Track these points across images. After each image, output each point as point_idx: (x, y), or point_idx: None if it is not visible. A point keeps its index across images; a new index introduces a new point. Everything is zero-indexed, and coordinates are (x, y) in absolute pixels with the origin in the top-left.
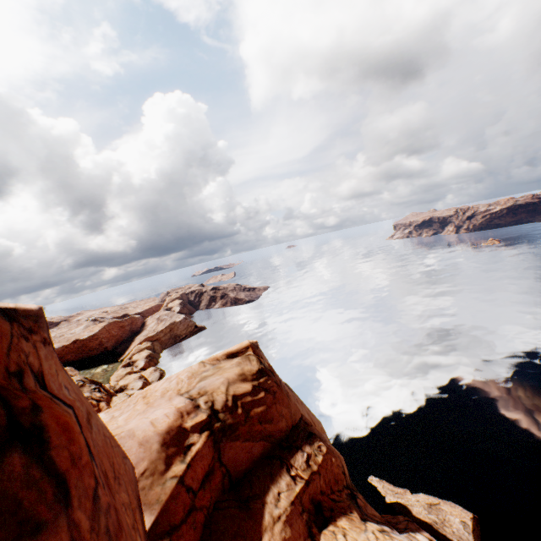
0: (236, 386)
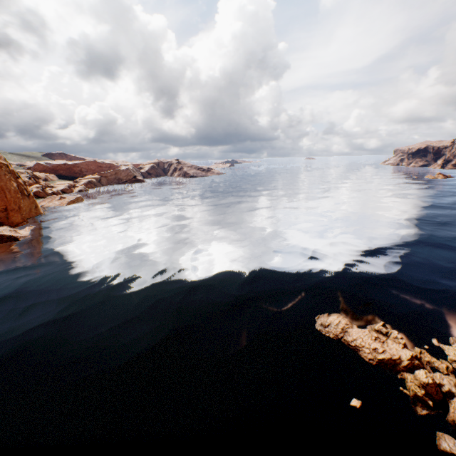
0: None
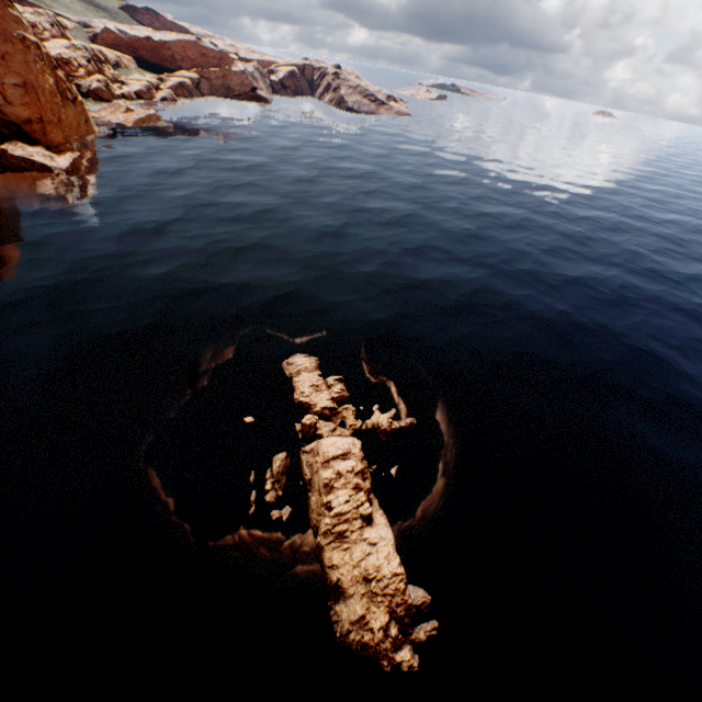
0: None
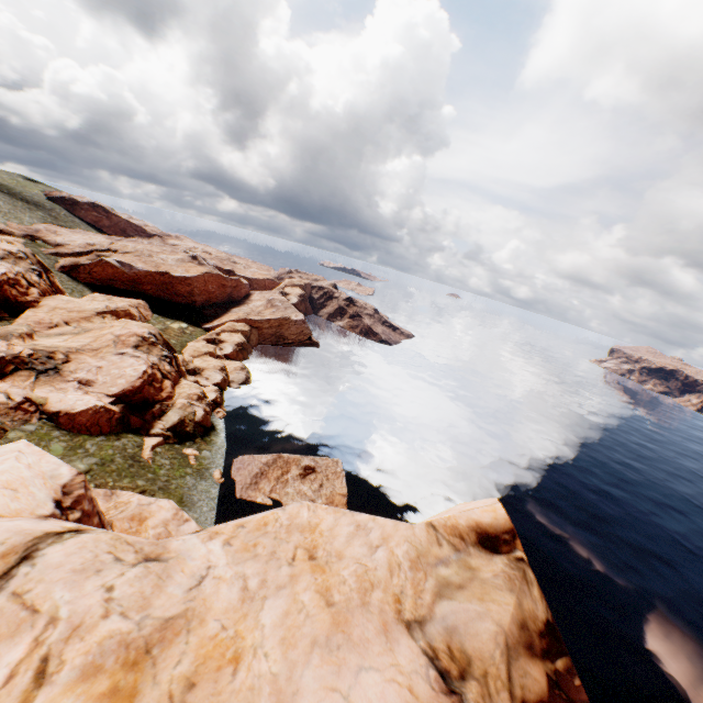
0: (521, 668)
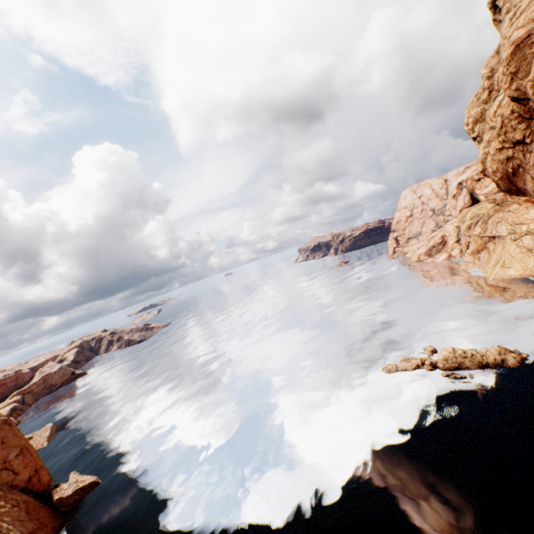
0: None
